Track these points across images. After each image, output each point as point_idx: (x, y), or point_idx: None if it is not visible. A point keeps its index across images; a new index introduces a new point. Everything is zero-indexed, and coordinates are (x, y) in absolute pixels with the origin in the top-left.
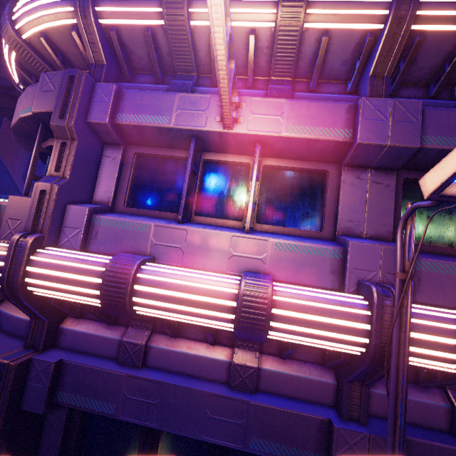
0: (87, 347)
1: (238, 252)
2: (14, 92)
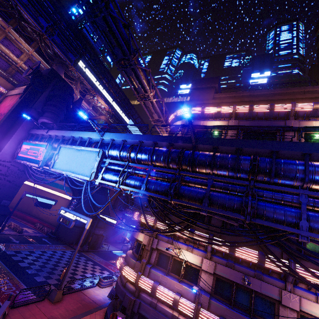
0: (144, 300)
1: (176, 287)
2: None
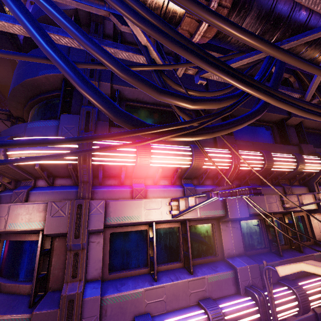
0: None
1: (193, 290)
2: None
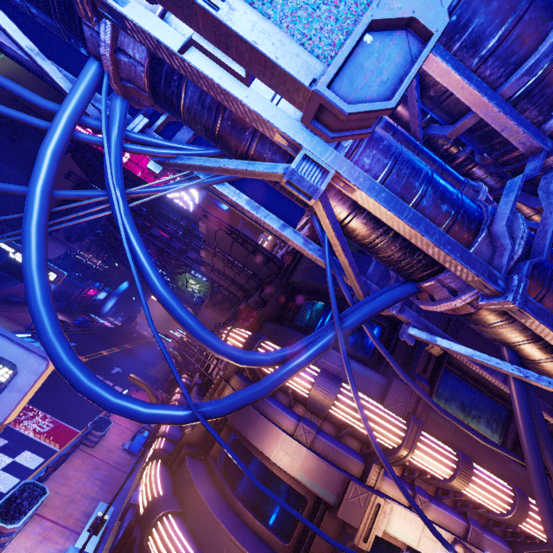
0: None
1: None
2: None
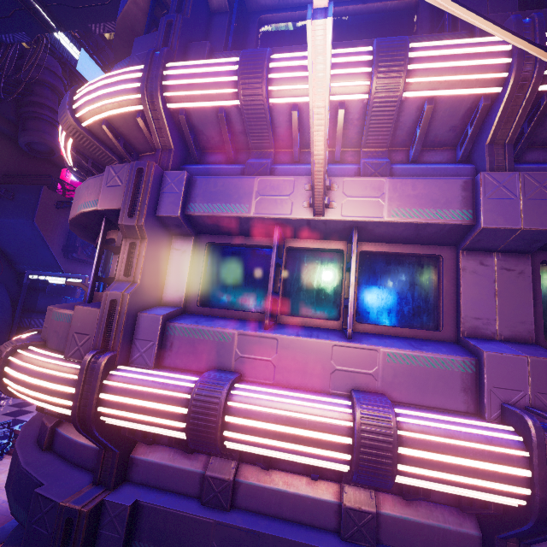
0: (163, 482)
1: (342, 366)
2: (53, 157)
